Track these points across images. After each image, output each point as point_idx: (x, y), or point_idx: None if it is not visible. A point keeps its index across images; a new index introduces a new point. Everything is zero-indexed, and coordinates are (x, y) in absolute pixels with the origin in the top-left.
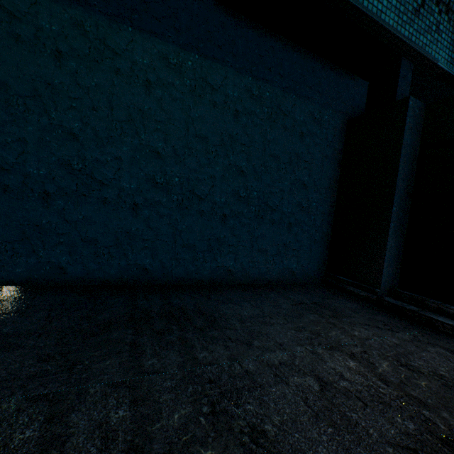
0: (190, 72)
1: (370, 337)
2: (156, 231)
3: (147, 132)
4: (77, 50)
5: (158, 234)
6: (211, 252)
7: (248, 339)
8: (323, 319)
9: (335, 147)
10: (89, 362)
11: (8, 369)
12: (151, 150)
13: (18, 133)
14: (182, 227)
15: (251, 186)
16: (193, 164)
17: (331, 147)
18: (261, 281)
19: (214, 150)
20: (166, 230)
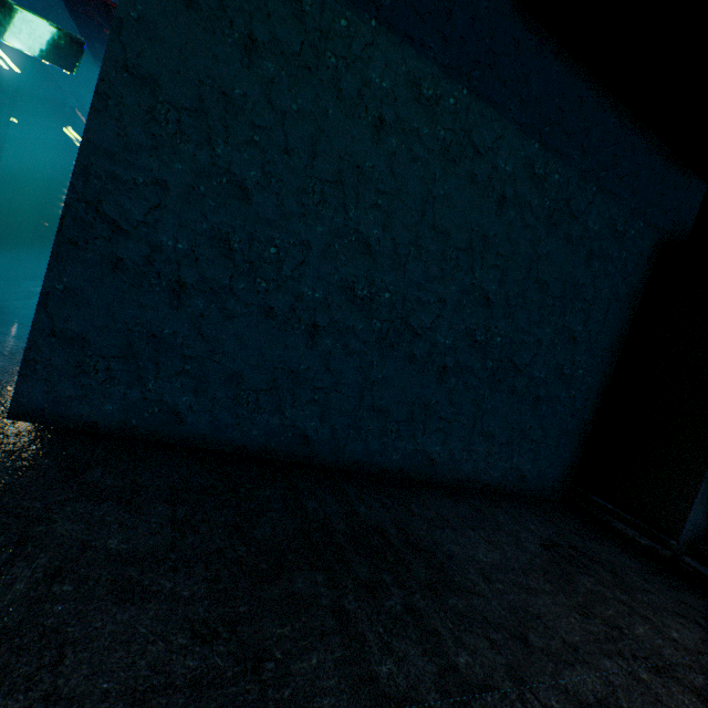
0: (449, 116)
1: (702, 648)
2: (336, 377)
3: (360, 207)
4: (282, 42)
5: (338, 382)
6: (410, 425)
7: (517, 626)
8: (606, 591)
9: (634, 284)
10: (282, 655)
11: (149, 657)
12: (359, 239)
13: (157, 170)
14: (377, 376)
15: (495, 327)
16: (417, 275)
17: (628, 282)
18: (473, 484)
19: (454, 257)
20: (352, 377)
